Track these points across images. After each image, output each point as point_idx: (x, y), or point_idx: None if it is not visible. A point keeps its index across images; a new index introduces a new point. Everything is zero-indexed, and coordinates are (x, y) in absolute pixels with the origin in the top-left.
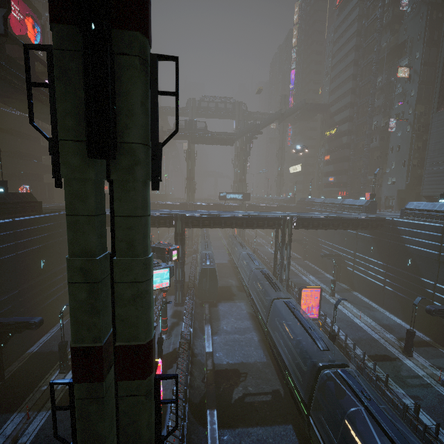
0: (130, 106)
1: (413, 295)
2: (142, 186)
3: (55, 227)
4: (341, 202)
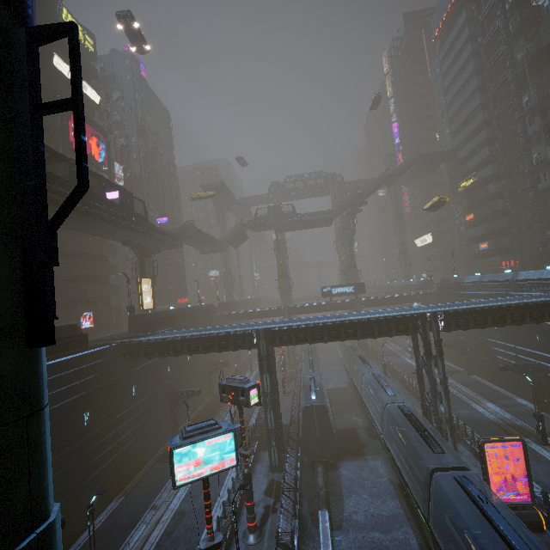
0: None
1: None
2: None
3: (105, 364)
4: (513, 278)
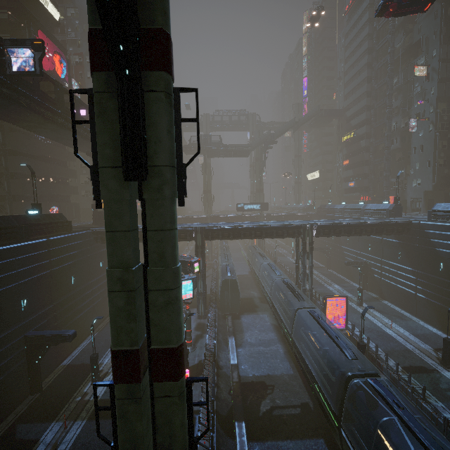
0: (158, 134)
1: (448, 302)
2: (170, 203)
3: (84, 244)
4: (363, 208)
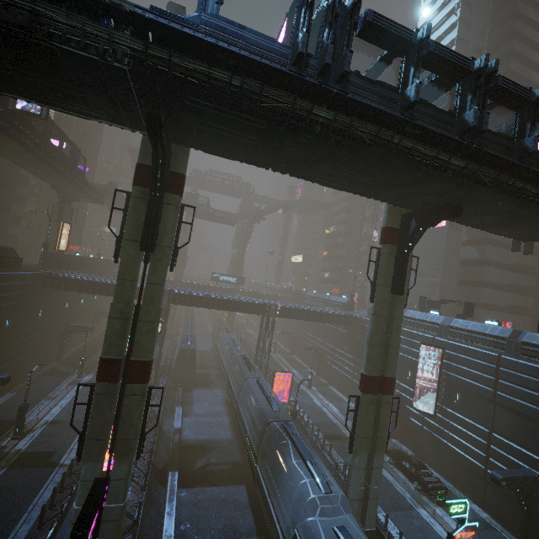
0: (167, 228)
1: None
2: (165, 269)
3: (30, 286)
4: (328, 298)
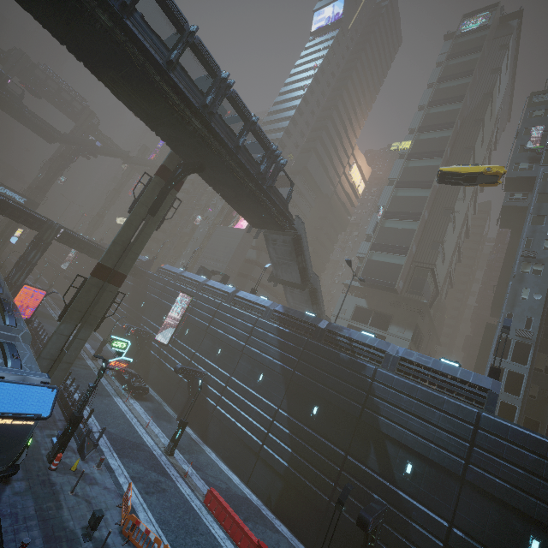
0: None
1: None
2: None
3: None
4: None
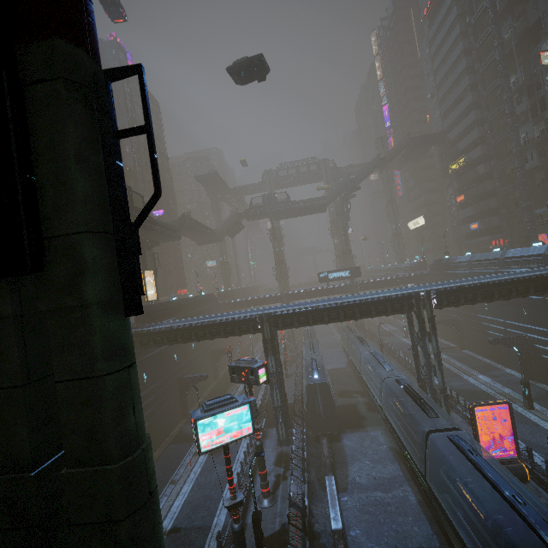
0: (58, 168)
1: None
2: (100, 314)
3: None
4: (502, 256)
